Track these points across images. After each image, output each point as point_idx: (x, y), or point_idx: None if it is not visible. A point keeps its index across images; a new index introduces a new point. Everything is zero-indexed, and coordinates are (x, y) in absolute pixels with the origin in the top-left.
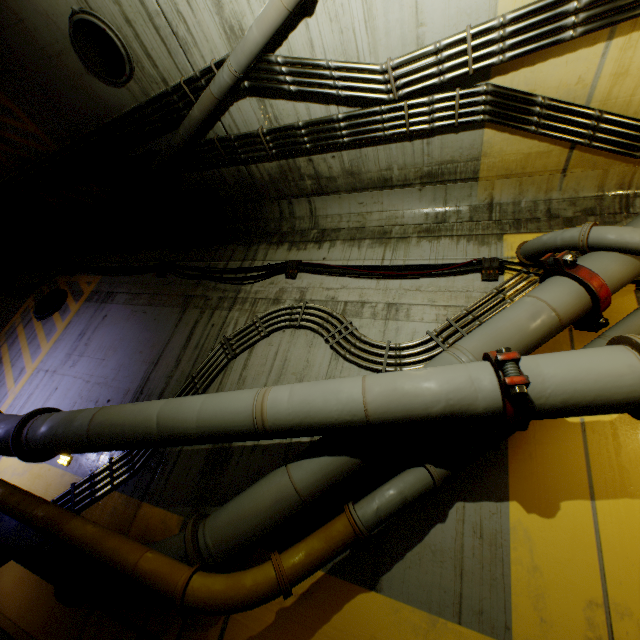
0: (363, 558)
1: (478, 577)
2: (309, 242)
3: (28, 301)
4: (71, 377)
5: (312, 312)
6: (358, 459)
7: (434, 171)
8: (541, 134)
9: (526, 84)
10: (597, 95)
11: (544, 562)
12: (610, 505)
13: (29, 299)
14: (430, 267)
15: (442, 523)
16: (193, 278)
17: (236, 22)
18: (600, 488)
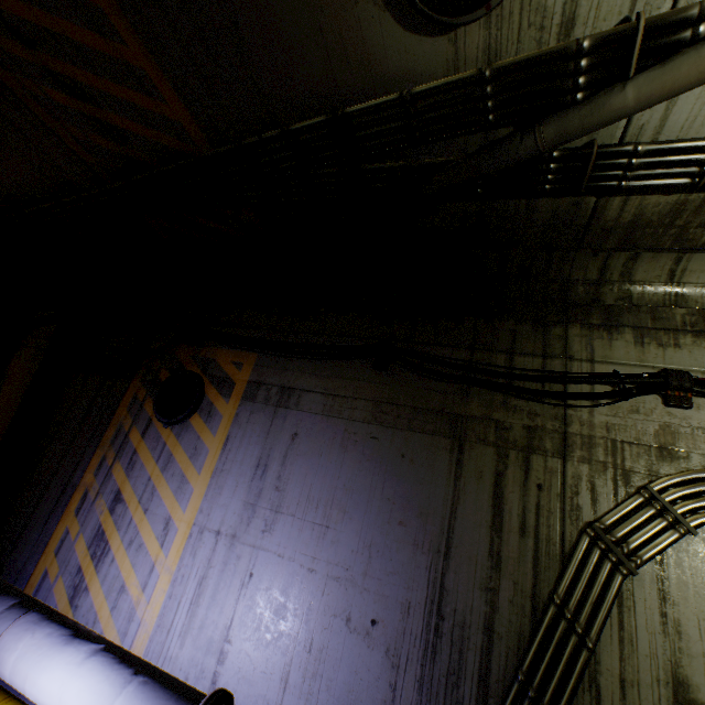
0: None
1: None
2: (679, 332)
3: (132, 385)
4: (272, 554)
5: None
6: None
7: None
8: None
9: None
10: None
11: None
12: None
13: (133, 382)
14: None
15: None
16: (453, 381)
17: None
18: None
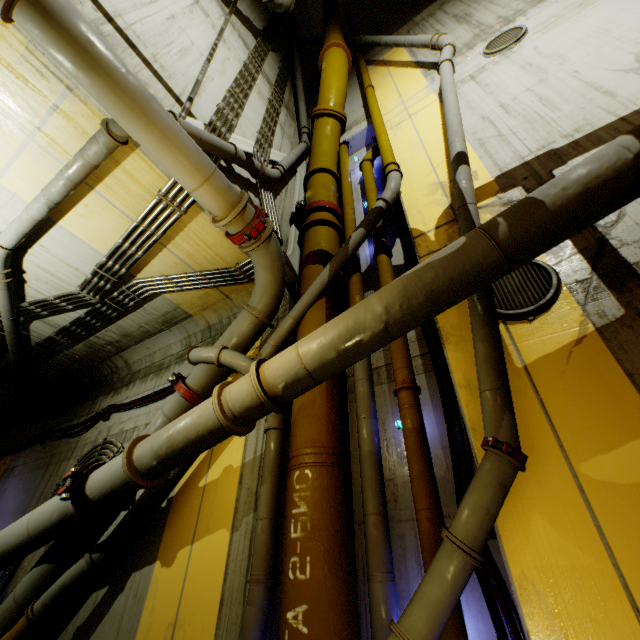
0: (78, 639)
1: (126, 628)
2: (124, 386)
3: None
4: None
5: (105, 446)
6: (53, 563)
7: (166, 319)
8: (187, 289)
9: (155, 272)
10: (193, 265)
11: (158, 602)
12: (199, 544)
13: None
14: (170, 387)
15: (122, 593)
16: (58, 439)
17: None
18: (198, 533)
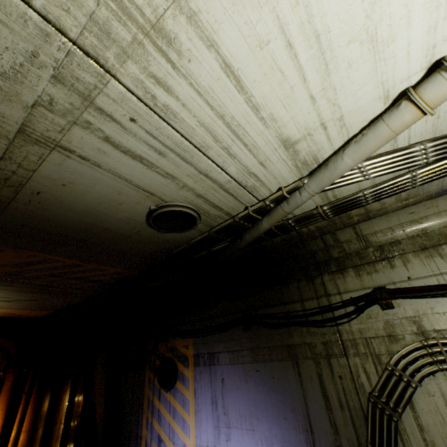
0: None
1: None
2: (374, 262)
3: (146, 372)
4: None
5: None
6: None
7: None
8: None
9: None
10: None
11: None
12: None
13: (146, 370)
14: None
15: None
16: (280, 327)
17: (310, 156)
18: None
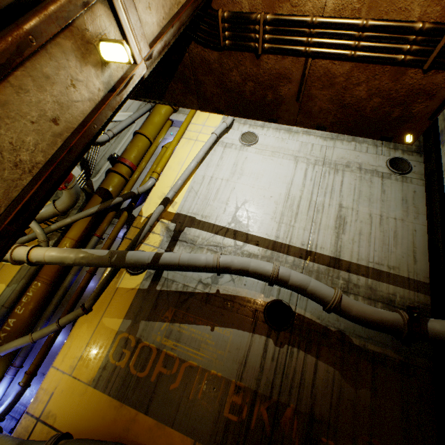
0: None
1: None
2: None
3: None
4: None
5: None
6: None
7: None
8: None
9: None
10: None
11: None
12: None
13: None
14: None
15: None
16: None
17: None
18: None
